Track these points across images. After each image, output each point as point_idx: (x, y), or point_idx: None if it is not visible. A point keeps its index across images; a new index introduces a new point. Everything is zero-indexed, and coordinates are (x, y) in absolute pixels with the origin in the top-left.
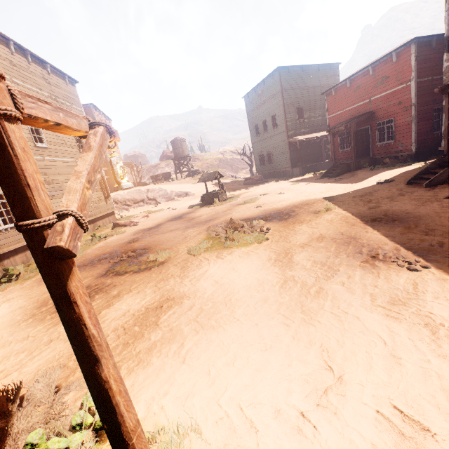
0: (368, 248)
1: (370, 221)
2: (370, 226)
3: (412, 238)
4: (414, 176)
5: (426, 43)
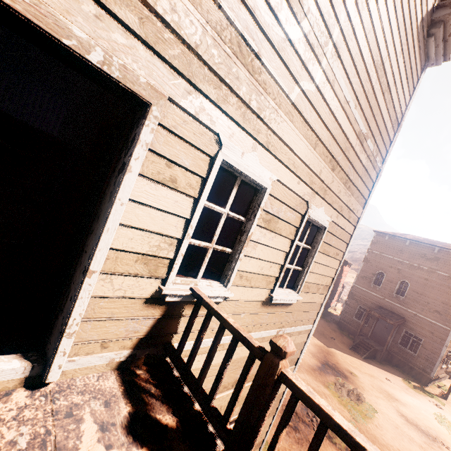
0: (420, 428)
1: (389, 397)
2: (395, 403)
3: (420, 421)
4: (352, 346)
5: (344, 262)
